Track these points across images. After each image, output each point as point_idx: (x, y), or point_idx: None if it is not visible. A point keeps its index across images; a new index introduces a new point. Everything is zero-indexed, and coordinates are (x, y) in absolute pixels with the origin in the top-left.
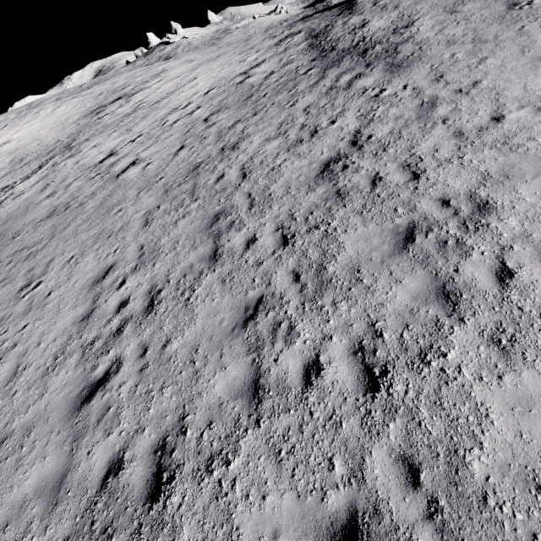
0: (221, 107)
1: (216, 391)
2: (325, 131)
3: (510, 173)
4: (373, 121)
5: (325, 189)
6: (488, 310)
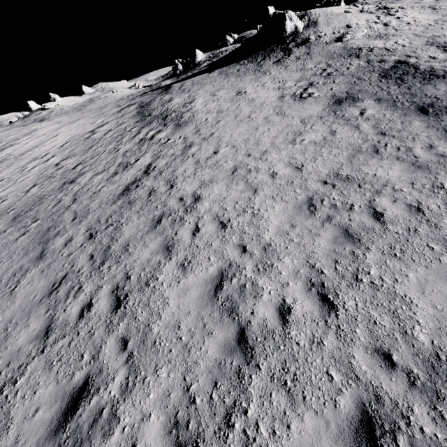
0: (70, 155)
1: (19, 342)
2: (132, 166)
3: (213, 180)
4: (159, 158)
5: (122, 201)
6: (183, 251)
